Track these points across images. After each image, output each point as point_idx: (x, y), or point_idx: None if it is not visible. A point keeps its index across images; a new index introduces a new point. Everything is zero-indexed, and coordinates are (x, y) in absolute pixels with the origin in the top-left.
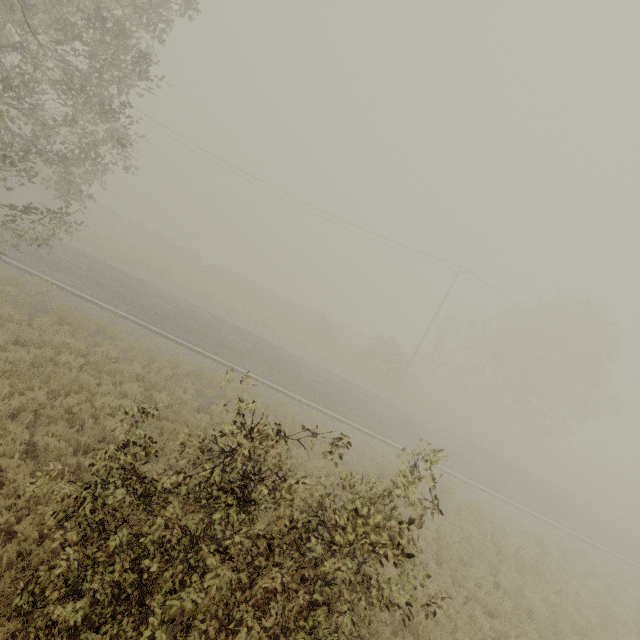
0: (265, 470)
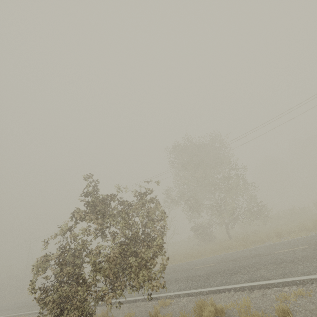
0: None
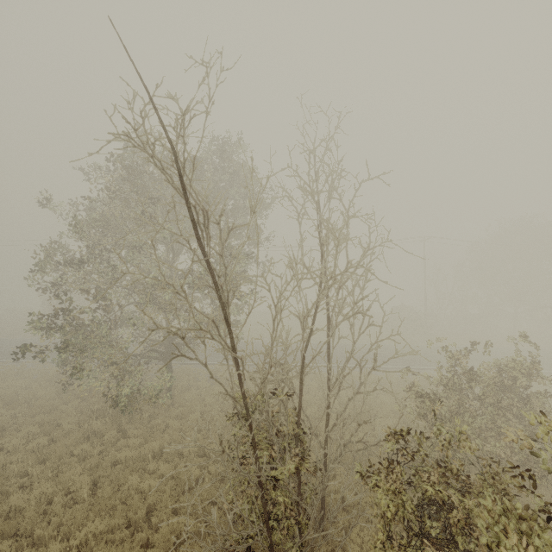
0: (478, 367)
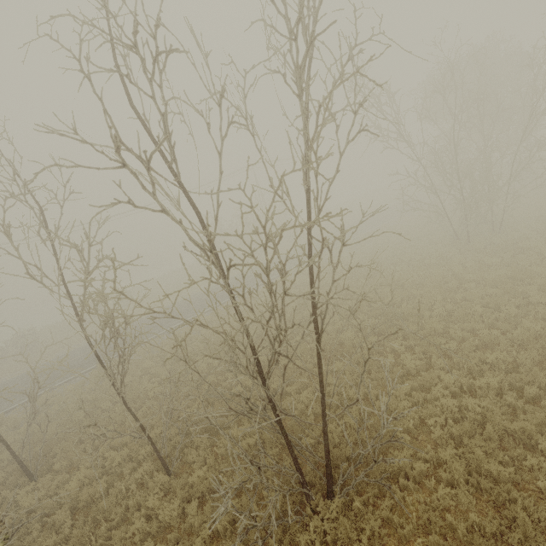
0: None
